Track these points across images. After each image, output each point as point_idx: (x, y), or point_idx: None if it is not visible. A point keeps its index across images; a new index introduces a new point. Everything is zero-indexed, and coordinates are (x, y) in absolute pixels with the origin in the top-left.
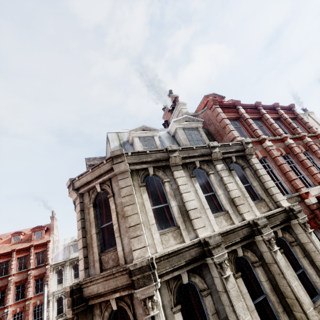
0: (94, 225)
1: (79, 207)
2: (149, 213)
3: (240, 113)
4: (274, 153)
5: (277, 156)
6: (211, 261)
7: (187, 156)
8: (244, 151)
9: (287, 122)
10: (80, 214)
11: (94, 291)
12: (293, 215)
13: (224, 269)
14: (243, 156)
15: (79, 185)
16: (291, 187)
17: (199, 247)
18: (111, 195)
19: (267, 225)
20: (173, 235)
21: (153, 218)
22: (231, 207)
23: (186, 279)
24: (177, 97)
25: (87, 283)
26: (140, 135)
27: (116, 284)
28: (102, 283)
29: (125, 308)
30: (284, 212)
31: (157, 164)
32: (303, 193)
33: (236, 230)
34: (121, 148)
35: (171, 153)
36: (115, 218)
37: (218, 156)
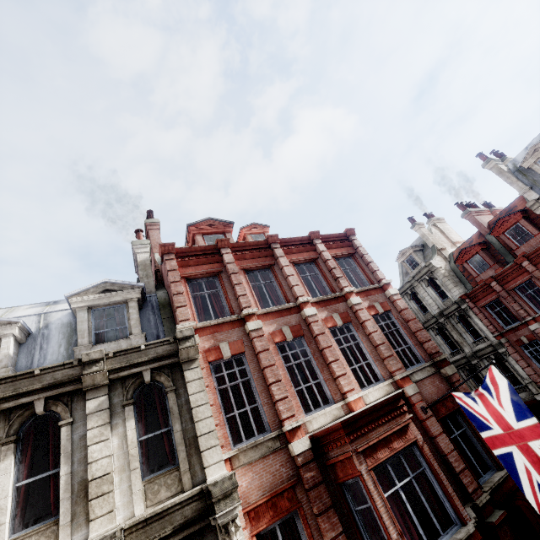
0: None
1: None
2: None
3: (224, 262)
4: (258, 344)
5: (263, 351)
6: None
7: (12, 395)
8: (177, 354)
9: (328, 266)
10: None
11: None
12: (210, 507)
13: None
14: (178, 363)
15: None
16: (270, 417)
17: None
18: None
19: None
20: None
21: None
22: (74, 506)
23: None
24: (140, 230)
25: None
26: None
27: None
28: None
29: None
30: (197, 500)
31: None
32: (287, 431)
33: None
34: None
35: None
36: None
37: (97, 380)
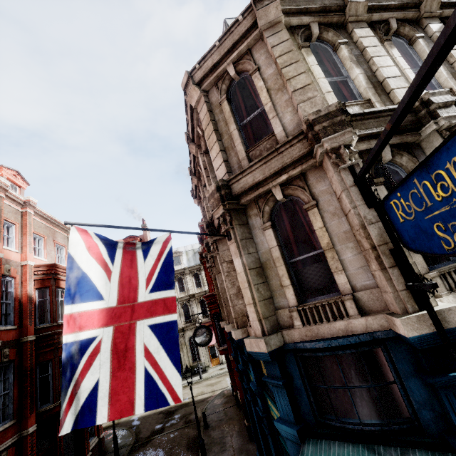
0: (232, 121)
1: (206, 107)
2: (321, 79)
3: None
4: None
5: None
6: (433, 126)
7: (376, 8)
8: None
9: None
10: (209, 115)
11: (249, 182)
12: None
13: None
14: None
15: (201, 75)
16: None
17: (410, 114)
18: (255, 69)
19: None
20: (361, 109)
21: (328, 85)
22: None
23: (389, 155)
24: None
25: (236, 177)
26: None
27: (282, 161)
28: (260, 168)
29: (295, 194)
30: None
31: (325, 17)
32: None
33: None
34: None
35: None
36: (265, 96)
37: (433, 8)
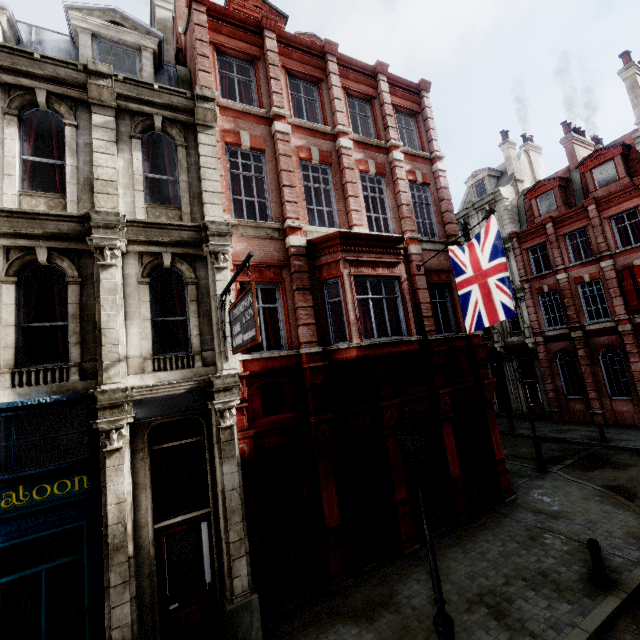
0: None
1: None
2: None
3: (265, 49)
4: (281, 147)
5: (285, 156)
6: None
7: (10, 69)
8: (193, 114)
9: (383, 112)
10: None
11: None
12: (205, 238)
13: None
14: (192, 126)
15: None
16: (276, 213)
17: None
18: None
19: (115, 228)
20: None
21: None
22: (80, 193)
23: None
24: None
25: None
26: None
27: None
28: None
29: None
30: (194, 231)
31: None
32: (288, 227)
33: (41, 218)
34: None
35: None
36: None
37: (104, 97)
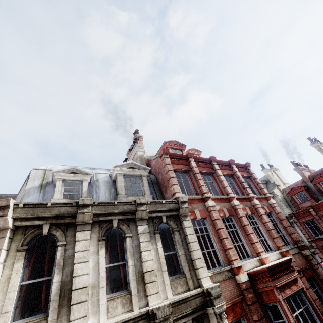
0: None
1: None
2: (10, 293)
3: (191, 166)
4: (214, 215)
5: (217, 219)
6: None
7: (103, 213)
8: (178, 210)
9: (239, 180)
10: None
11: None
12: (209, 301)
13: None
14: (177, 216)
15: None
16: (224, 257)
17: None
18: None
19: (169, 317)
20: None
21: (12, 302)
22: (137, 285)
23: None
24: (137, 139)
25: None
26: (66, 178)
27: None
28: None
29: None
30: (201, 296)
31: (57, 221)
32: (235, 268)
33: None
34: (9, 198)
35: (81, 208)
36: None
37: (143, 215)
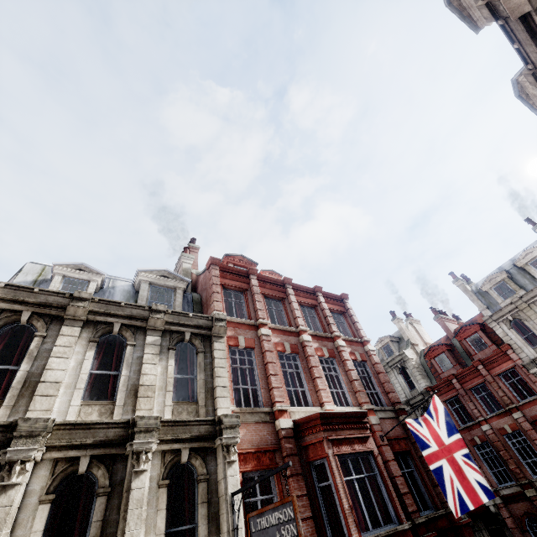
0: None
1: None
2: None
3: (251, 284)
4: (266, 345)
5: (269, 351)
6: (1, 456)
7: (104, 312)
8: (211, 329)
9: (324, 314)
10: None
11: None
12: (219, 431)
13: (12, 472)
14: (209, 336)
15: None
16: (266, 398)
17: (4, 433)
18: None
19: (153, 430)
20: None
21: None
22: (126, 398)
23: None
24: (188, 248)
25: None
26: (69, 274)
27: None
28: None
29: None
30: (209, 424)
31: (42, 310)
32: (277, 410)
33: (96, 427)
34: None
35: (75, 301)
36: None
37: (157, 324)
